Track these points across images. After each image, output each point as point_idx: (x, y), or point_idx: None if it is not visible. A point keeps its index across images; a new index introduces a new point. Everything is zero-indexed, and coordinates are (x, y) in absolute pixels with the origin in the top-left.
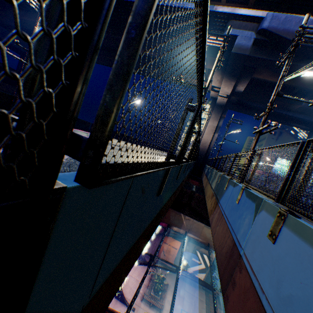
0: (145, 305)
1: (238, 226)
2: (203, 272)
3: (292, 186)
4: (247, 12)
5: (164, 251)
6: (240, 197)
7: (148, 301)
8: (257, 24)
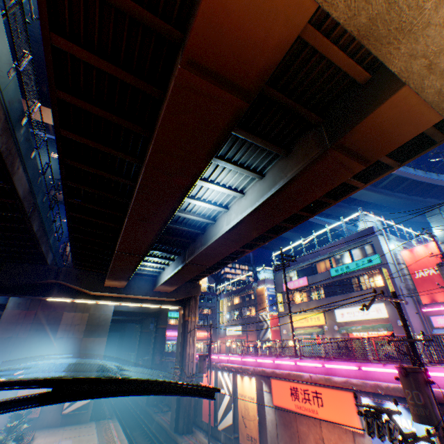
0: None
1: None
2: None
3: None
4: None
5: None
6: None
7: None
8: None
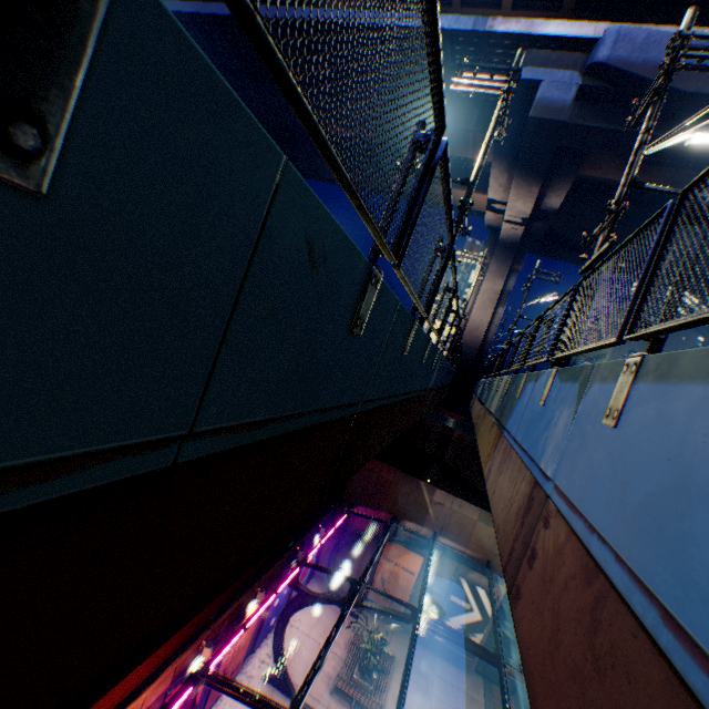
0: (339, 705)
1: (544, 444)
2: (478, 630)
3: (651, 292)
4: (561, 31)
5: (384, 578)
6: (549, 390)
7: (346, 695)
8: (585, 54)
